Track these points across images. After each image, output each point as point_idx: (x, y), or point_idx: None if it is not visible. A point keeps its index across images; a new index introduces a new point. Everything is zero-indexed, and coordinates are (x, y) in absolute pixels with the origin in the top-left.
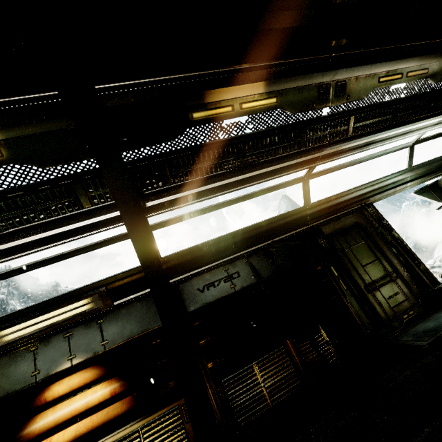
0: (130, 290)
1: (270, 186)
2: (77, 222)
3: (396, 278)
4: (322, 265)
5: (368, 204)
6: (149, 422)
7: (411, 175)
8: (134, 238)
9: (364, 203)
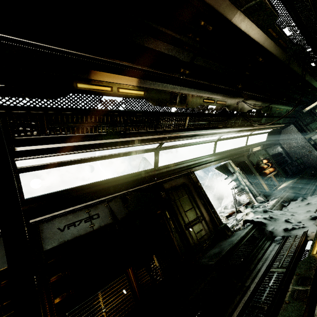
0: None
1: (132, 151)
2: None
3: (202, 220)
4: (160, 210)
5: (191, 171)
6: None
7: (214, 157)
8: None
9: (189, 171)
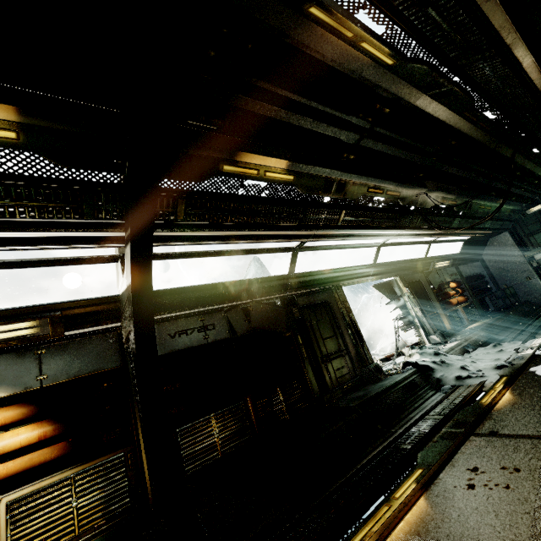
0: (90, 321)
1: (265, 248)
2: (68, 230)
3: (345, 354)
4: (291, 332)
5: (338, 286)
6: (86, 469)
7: (374, 270)
8: (134, 264)
9: (335, 284)
